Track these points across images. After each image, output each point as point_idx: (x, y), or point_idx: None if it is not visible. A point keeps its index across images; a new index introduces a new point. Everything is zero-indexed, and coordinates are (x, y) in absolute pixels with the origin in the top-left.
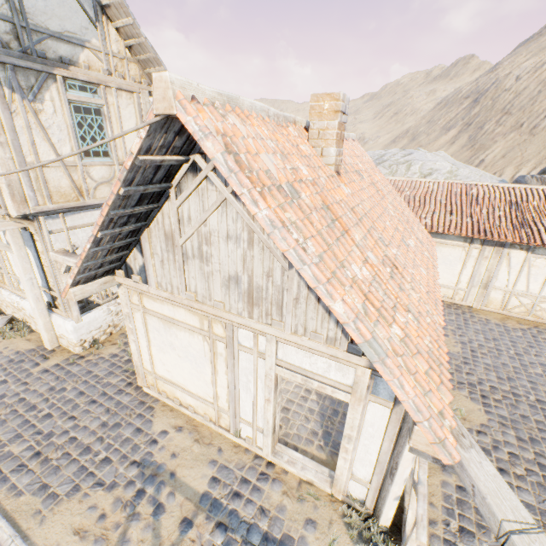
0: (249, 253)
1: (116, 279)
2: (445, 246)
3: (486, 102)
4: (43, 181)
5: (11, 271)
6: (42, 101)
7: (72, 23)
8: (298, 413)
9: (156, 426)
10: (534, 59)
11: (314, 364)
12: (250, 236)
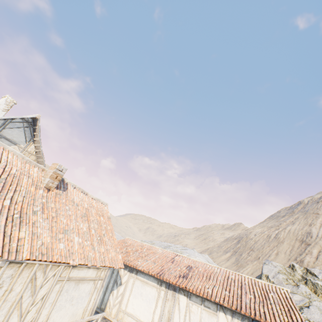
0: None
1: None
2: (148, 285)
3: (243, 242)
4: None
5: None
6: None
7: (18, 139)
8: None
9: None
10: (261, 228)
11: None
12: None
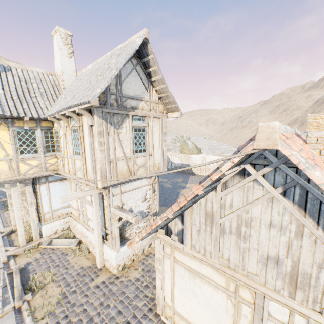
0: (295, 242)
1: (157, 235)
2: None
3: None
4: (116, 168)
5: (85, 213)
6: (121, 128)
7: (138, 91)
8: None
9: None
10: None
11: None
12: (298, 229)
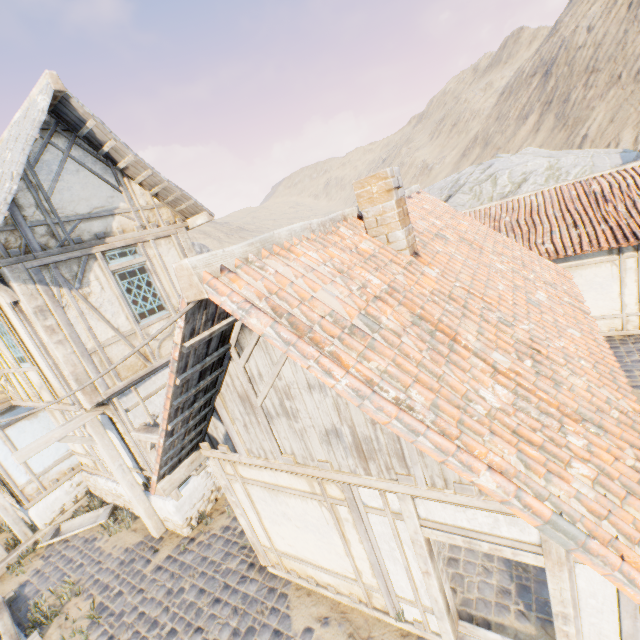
0: (341, 401)
1: (203, 453)
2: (584, 267)
3: (561, 70)
4: (108, 361)
5: (101, 457)
6: (88, 283)
7: (98, 198)
8: (471, 563)
9: (296, 623)
10: None
11: (473, 520)
12: None
